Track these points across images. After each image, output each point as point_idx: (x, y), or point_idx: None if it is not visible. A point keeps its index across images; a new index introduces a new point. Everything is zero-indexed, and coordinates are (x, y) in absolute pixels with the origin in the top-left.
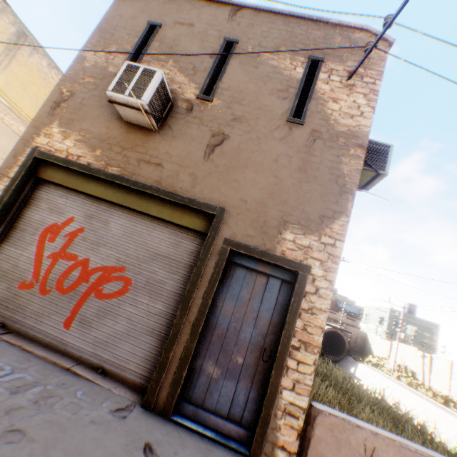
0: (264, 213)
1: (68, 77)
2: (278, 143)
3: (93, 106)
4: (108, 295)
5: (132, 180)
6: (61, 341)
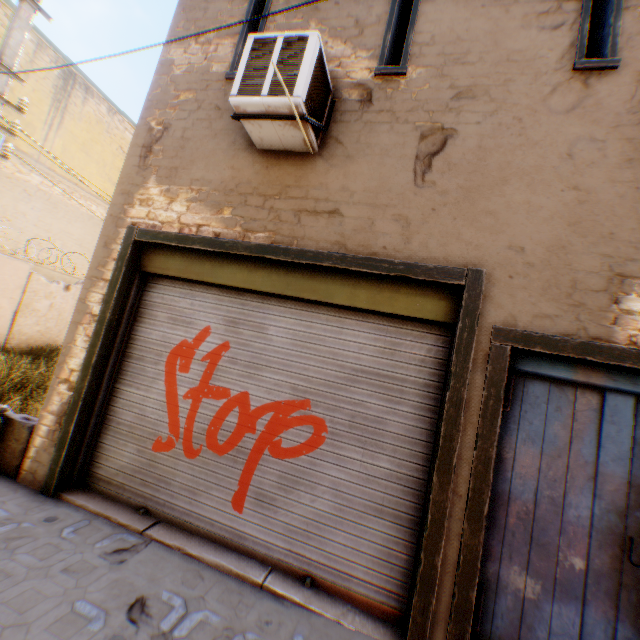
0: (567, 265)
1: (154, 101)
2: (563, 119)
3: (202, 138)
4: (292, 451)
5: (294, 249)
6: (234, 532)
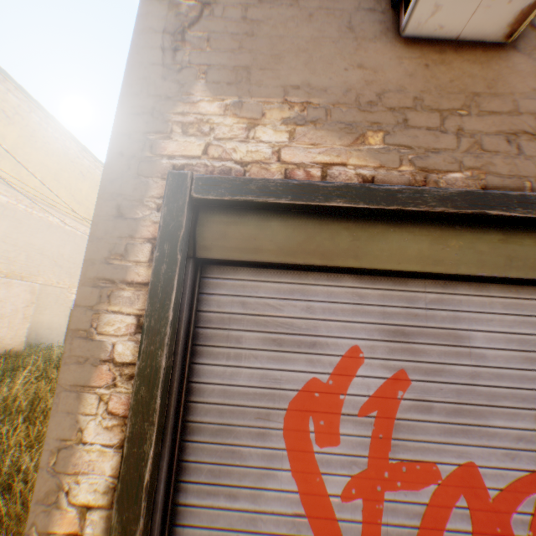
0: None
1: None
2: None
3: (284, 21)
4: None
5: (535, 195)
6: None
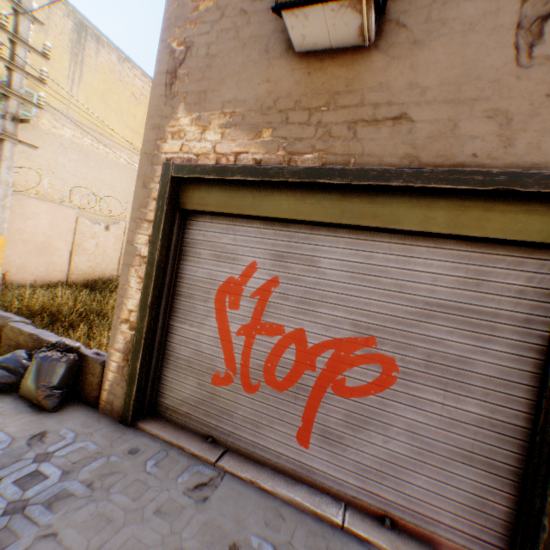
0: None
1: (171, 19)
2: None
3: (229, 52)
4: (358, 390)
5: (351, 168)
6: (301, 465)
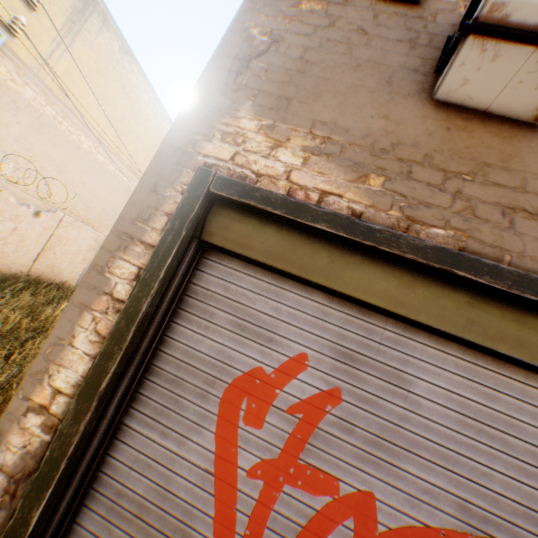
0: None
1: (258, 3)
2: None
3: (334, 66)
4: None
5: (509, 270)
6: None
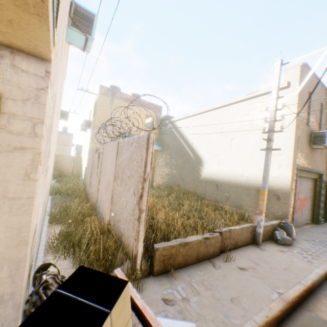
0: (325, 170)
1: (297, 125)
2: None
3: (303, 140)
4: (304, 205)
5: (313, 169)
6: (300, 222)
